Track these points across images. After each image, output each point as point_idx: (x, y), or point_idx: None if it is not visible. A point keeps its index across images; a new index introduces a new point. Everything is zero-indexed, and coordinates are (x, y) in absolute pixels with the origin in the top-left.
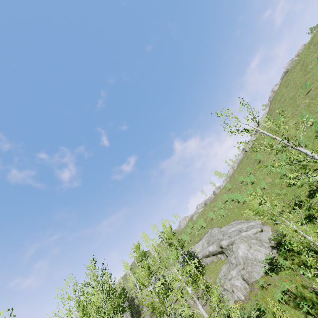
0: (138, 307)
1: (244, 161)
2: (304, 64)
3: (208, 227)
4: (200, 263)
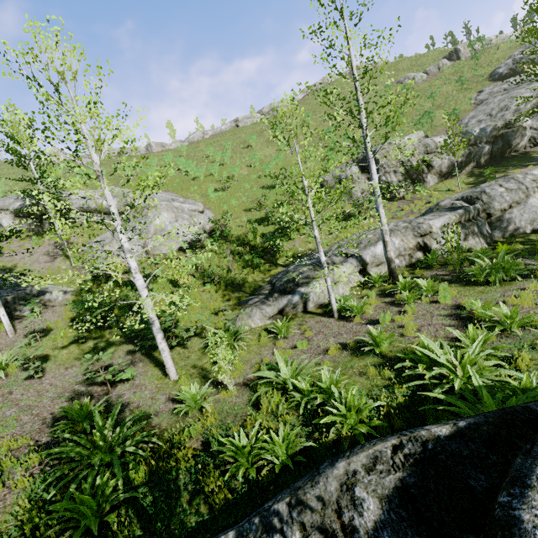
0: None
1: (226, 135)
2: (372, 81)
3: (109, 183)
4: (69, 215)
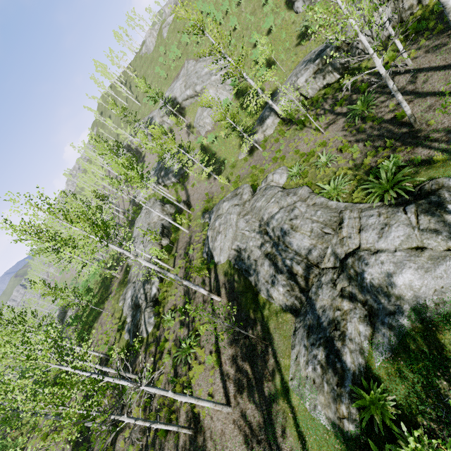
0: (137, 150)
1: None
2: None
3: (184, 58)
4: (182, 106)
